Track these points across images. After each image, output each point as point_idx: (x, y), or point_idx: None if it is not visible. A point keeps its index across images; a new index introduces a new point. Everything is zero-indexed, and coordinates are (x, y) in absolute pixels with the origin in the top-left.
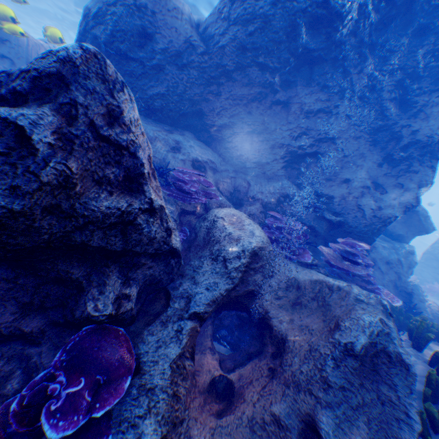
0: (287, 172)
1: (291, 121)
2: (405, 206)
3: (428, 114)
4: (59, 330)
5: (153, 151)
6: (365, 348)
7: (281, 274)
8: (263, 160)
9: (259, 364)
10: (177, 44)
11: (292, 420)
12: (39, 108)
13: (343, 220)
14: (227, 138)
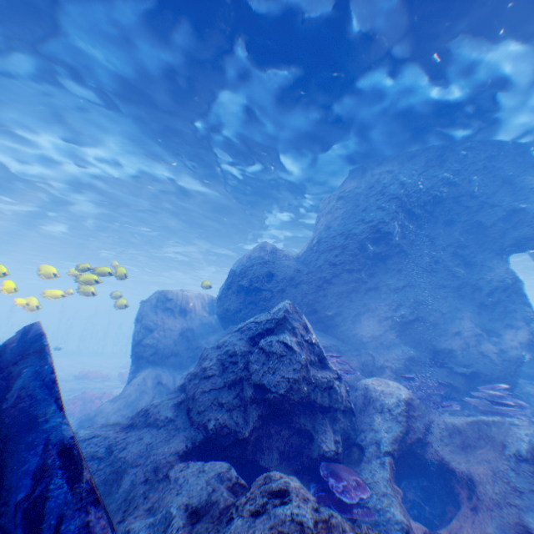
0: (400, 337)
1: (385, 298)
2: (523, 341)
3: (490, 266)
4: (298, 477)
5: None
6: (530, 452)
7: (438, 422)
8: (375, 332)
9: (459, 510)
10: (289, 273)
11: (507, 533)
12: (283, 332)
13: (474, 368)
14: (339, 323)
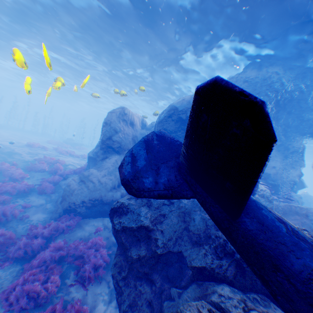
0: None
1: None
2: (297, 175)
3: (296, 140)
4: None
5: None
6: None
7: (273, 203)
8: None
9: None
10: None
11: None
12: None
13: (276, 183)
14: None
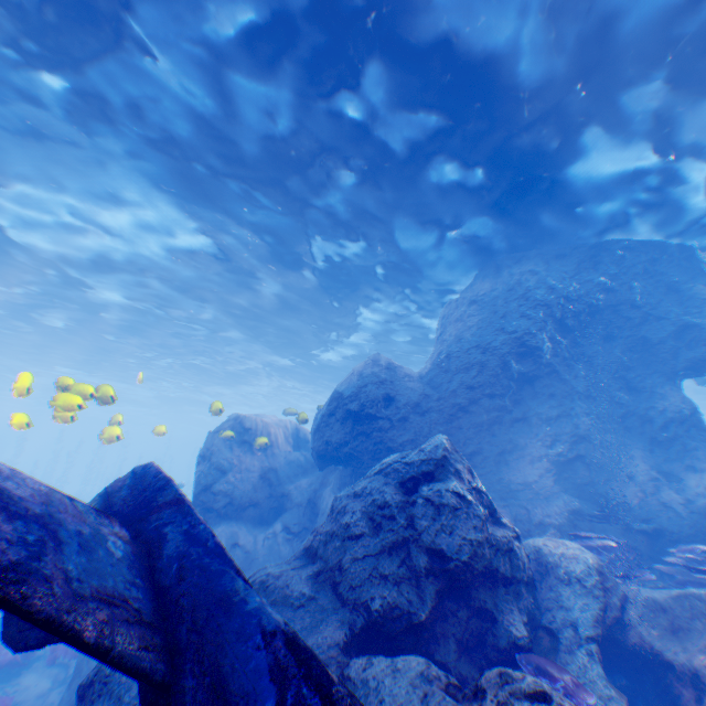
0: (558, 482)
1: (536, 431)
2: None
3: (661, 392)
4: None
5: None
6: None
7: (634, 597)
8: (526, 475)
9: None
10: (412, 396)
11: None
12: (448, 477)
13: (656, 524)
14: (477, 463)
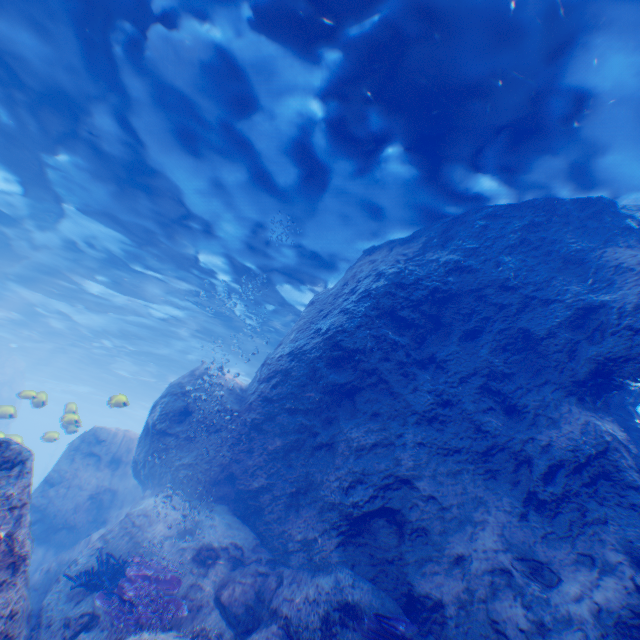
0: (348, 551)
1: (341, 465)
2: (617, 615)
3: (553, 414)
4: None
5: (148, 536)
6: None
7: None
8: (310, 532)
9: None
10: (213, 411)
11: None
12: None
13: None
14: (265, 504)
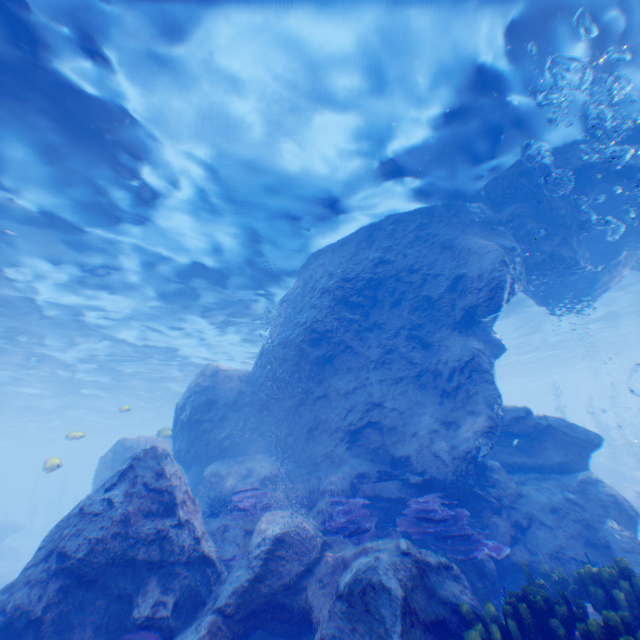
0: (353, 450)
1: (336, 405)
2: (481, 430)
3: (447, 344)
4: None
5: (225, 484)
6: (350, 585)
7: (330, 558)
8: (328, 448)
9: None
10: (233, 396)
11: None
12: (119, 484)
13: (429, 475)
14: (292, 444)
